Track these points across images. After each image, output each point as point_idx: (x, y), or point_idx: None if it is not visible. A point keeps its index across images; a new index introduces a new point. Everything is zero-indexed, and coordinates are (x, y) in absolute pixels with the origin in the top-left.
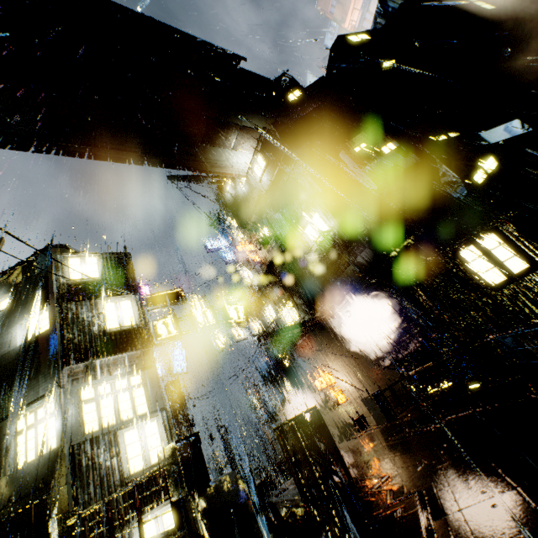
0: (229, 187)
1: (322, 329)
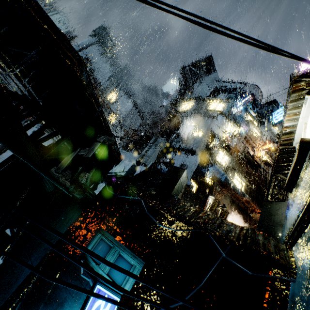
0: (276, 128)
1: (243, 212)
